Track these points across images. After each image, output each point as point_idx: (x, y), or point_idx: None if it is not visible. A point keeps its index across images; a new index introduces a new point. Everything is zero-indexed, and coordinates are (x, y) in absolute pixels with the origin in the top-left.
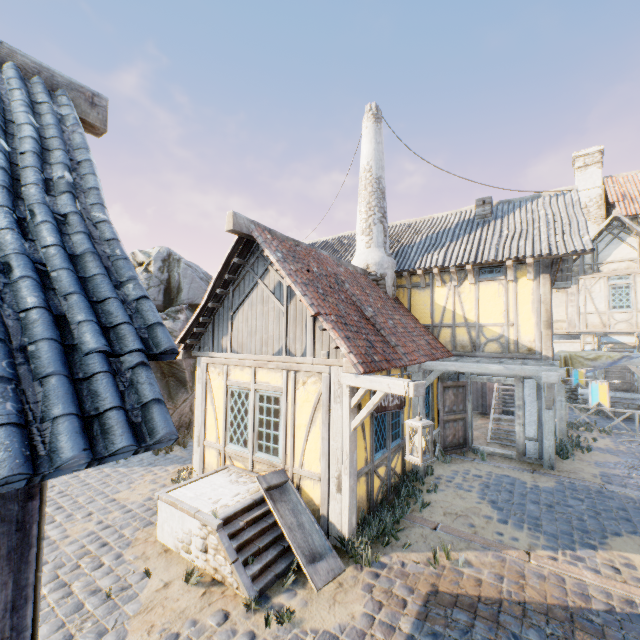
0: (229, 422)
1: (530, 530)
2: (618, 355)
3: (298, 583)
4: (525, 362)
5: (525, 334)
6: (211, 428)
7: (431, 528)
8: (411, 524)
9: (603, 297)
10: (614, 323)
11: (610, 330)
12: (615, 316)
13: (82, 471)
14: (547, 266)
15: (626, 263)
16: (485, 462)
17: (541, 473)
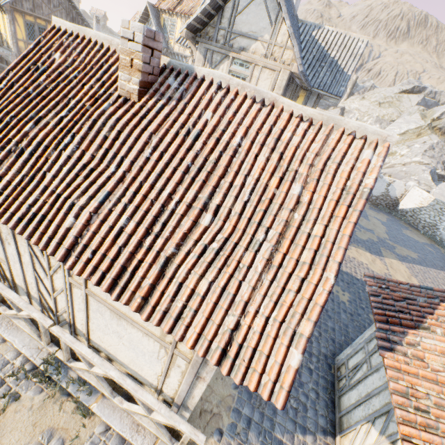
0: None
1: None
2: None
3: None
4: None
5: (9, 41)
6: None
7: None
8: None
9: None
10: None
11: None
12: None
13: None
14: (7, 10)
15: None
16: None
17: None
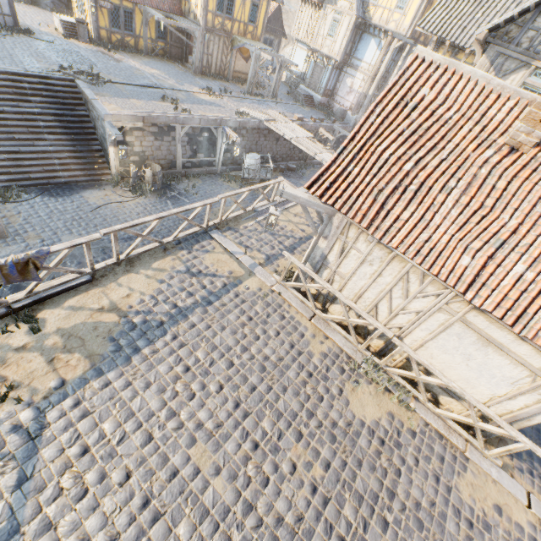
0: (77, 3)
1: (145, 64)
2: (245, 42)
3: (78, 41)
4: (181, 21)
5: (199, 12)
6: (75, 5)
7: (122, 54)
8: (119, 52)
9: (328, 26)
10: (325, 47)
11: (321, 51)
12: (327, 42)
13: (46, 12)
14: None
15: (347, 3)
16: (178, 65)
17: (187, 71)
